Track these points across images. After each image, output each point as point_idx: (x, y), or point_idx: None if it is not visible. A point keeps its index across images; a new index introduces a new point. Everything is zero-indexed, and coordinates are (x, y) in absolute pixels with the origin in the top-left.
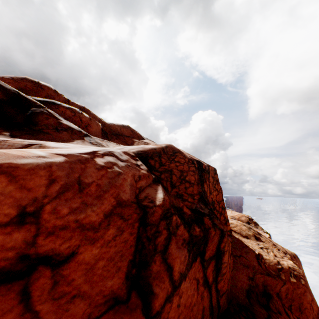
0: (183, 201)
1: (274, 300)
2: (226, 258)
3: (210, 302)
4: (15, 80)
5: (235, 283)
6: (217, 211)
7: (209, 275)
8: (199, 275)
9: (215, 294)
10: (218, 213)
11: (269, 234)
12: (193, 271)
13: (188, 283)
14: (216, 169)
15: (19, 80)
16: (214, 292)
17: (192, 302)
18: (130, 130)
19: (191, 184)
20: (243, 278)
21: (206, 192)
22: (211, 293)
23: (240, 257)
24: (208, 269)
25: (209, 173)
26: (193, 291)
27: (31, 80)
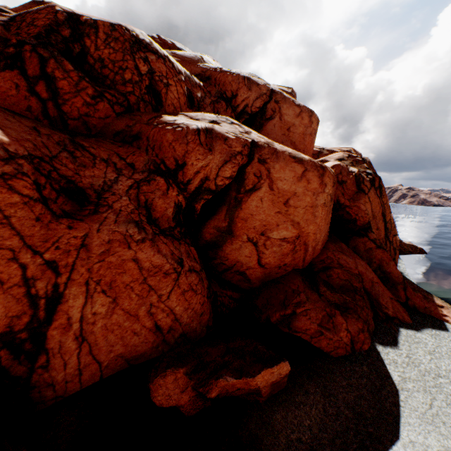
0: (18, 37)
1: (142, 142)
2: (63, 86)
3: (45, 111)
4: (24, 6)
5: (109, 127)
6: (111, 70)
7: (41, 92)
8: (21, 83)
9: (57, 111)
10: (113, 73)
11: (377, 176)
12: (9, 76)
13: (1, 79)
14: (118, 26)
15: (27, 5)
16: (53, 108)
17: (10, 93)
18: (158, 41)
19: (36, 28)
20: (121, 126)
21: (89, 48)
22: (47, 106)
23: (136, 116)
24: (40, 87)
25: (98, 29)
26: (11, 88)
27: (37, 2)
